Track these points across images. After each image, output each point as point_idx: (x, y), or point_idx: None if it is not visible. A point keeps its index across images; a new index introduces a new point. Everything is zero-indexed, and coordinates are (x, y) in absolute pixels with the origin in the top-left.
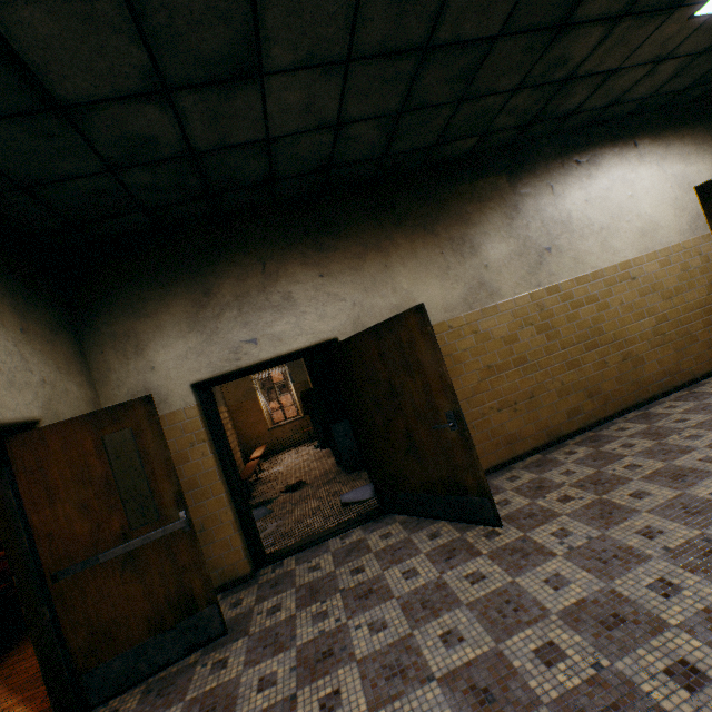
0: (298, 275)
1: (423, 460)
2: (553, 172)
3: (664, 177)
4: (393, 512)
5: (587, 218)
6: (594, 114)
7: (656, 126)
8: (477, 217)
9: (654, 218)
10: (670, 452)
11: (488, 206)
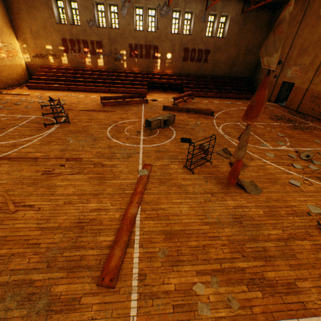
0: None
1: None
2: None
3: None
4: None
5: None
6: None
7: None
8: None
9: None
10: None
11: None
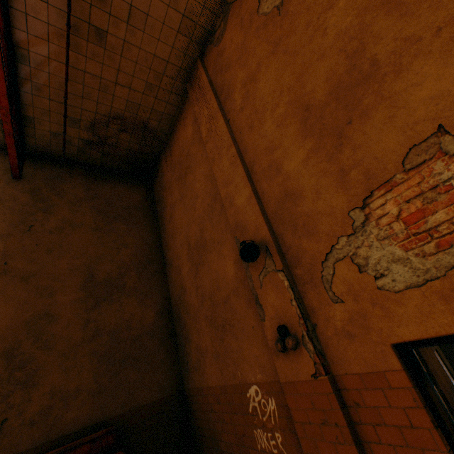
0: None
1: None
2: None
3: None
4: None
5: None
6: None
7: None
8: None
9: None
10: None
11: None
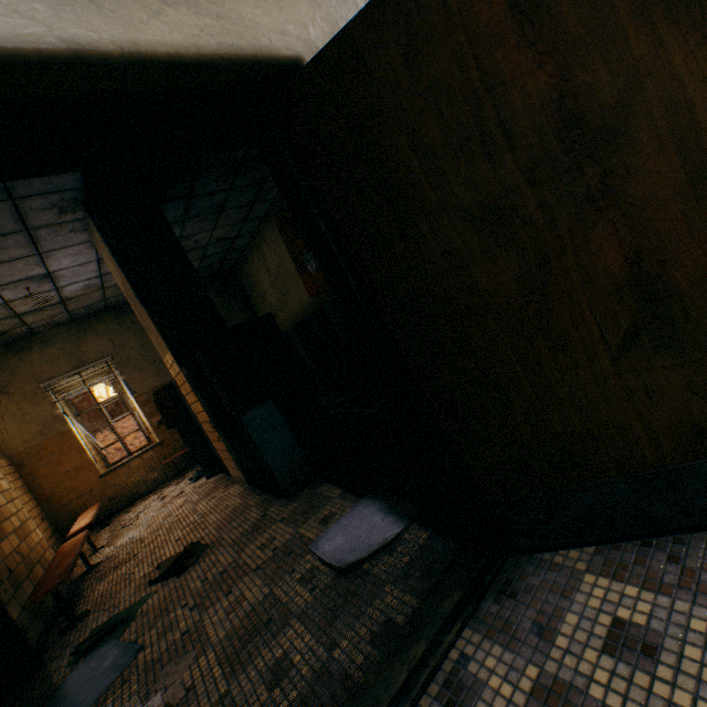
0: None
1: None
2: None
3: None
4: (543, 548)
5: None
6: None
7: None
8: None
9: None
10: None
11: None
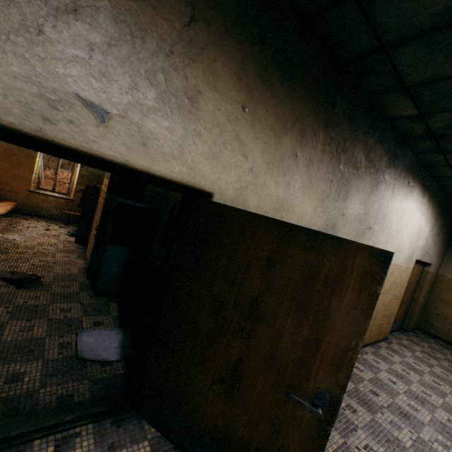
0: (223, 81)
1: (236, 405)
2: (400, 179)
3: (418, 224)
4: (146, 418)
5: (391, 222)
6: (441, 162)
7: (432, 193)
8: (362, 172)
9: (404, 244)
10: (389, 441)
11: (370, 170)
